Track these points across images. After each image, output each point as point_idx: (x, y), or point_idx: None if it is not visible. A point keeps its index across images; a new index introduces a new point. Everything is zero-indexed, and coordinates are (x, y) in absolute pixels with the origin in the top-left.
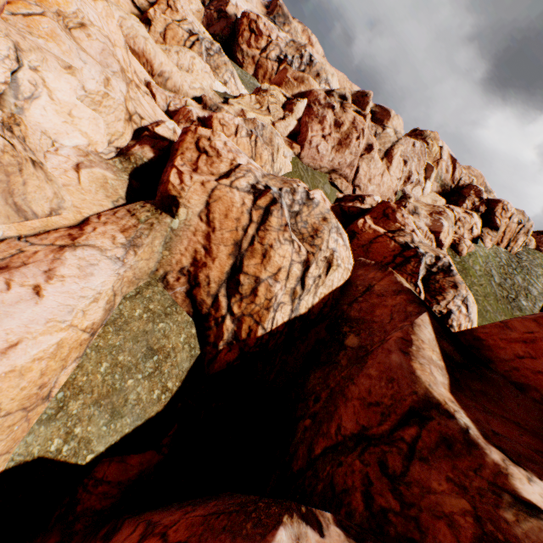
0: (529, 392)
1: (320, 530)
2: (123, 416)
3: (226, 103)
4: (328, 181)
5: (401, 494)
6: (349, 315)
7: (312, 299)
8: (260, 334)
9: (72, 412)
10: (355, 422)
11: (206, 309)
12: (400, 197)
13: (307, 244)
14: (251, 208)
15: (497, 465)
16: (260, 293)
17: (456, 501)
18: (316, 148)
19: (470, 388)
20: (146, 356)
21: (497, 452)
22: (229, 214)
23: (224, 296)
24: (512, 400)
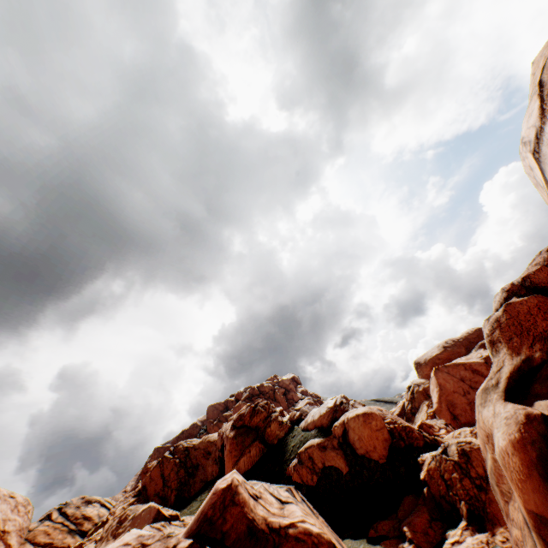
0: None
1: None
2: None
3: None
4: None
5: None
6: None
7: None
8: None
9: None
10: None
11: None
12: None
13: None
14: None
15: None
16: None
17: None
18: None
19: None
20: None
21: None
22: None
23: None
24: None
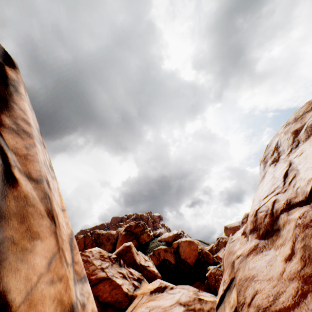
0: None
1: None
2: None
3: None
4: None
5: None
6: None
7: None
8: None
9: None
10: None
11: None
12: None
13: None
14: None
15: None
16: None
17: None
18: None
19: None
20: None
21: None
22: None
23: None
24: None
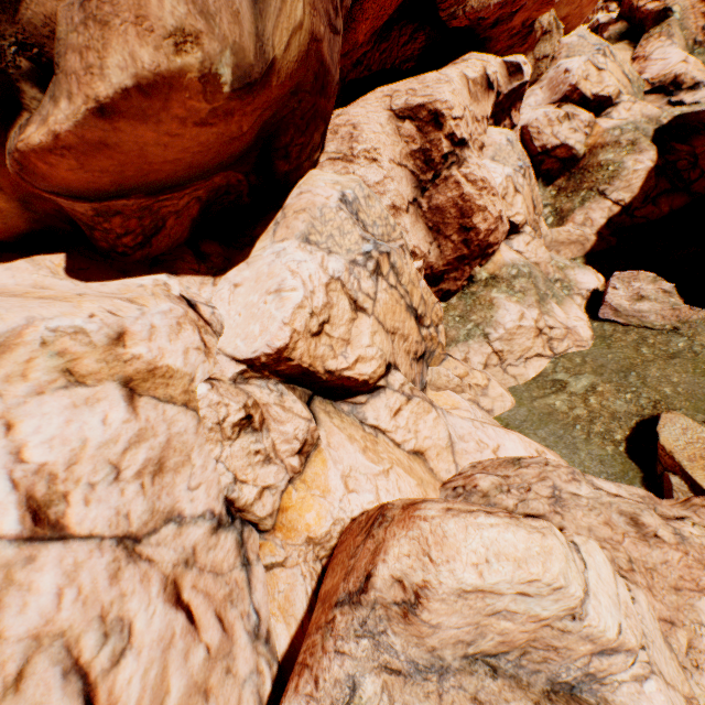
0: None
1: None
2: None
3: None
4: None
5: None
6: None
7: None
8: None
9: None
10: None
11: None
12: None
13: None
14: None
15: None
16: None
17: None
18: None
19: None
20: None
21: None
22: None
23: None
24: None
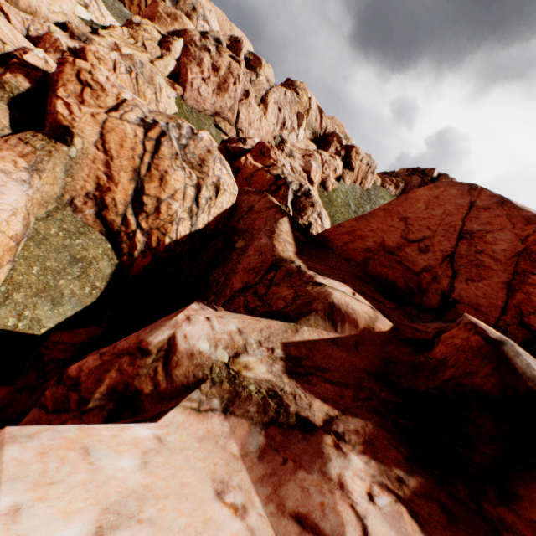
0: (351, 262)
1: (216, 310)
2: (63, 305)
3: (96, 33)
4: (213, 124)
5: (264, 299)
6: (238, 228)
7: (207, 217)
8: (168, 243)
9: (18, 301)
10: (241, 282)
11: (117, 227)
12: (279, 142)
13: (197, 172)
14: (144, 139)
15: (310, 275)
16: (163, 211)
17: (288, 291)
18: (198, 91)
19: (309, 254)
20: (71, 264)
21: (313, 272)
22: (124, 144)
23: (132, 215)
24: (334, 260)
